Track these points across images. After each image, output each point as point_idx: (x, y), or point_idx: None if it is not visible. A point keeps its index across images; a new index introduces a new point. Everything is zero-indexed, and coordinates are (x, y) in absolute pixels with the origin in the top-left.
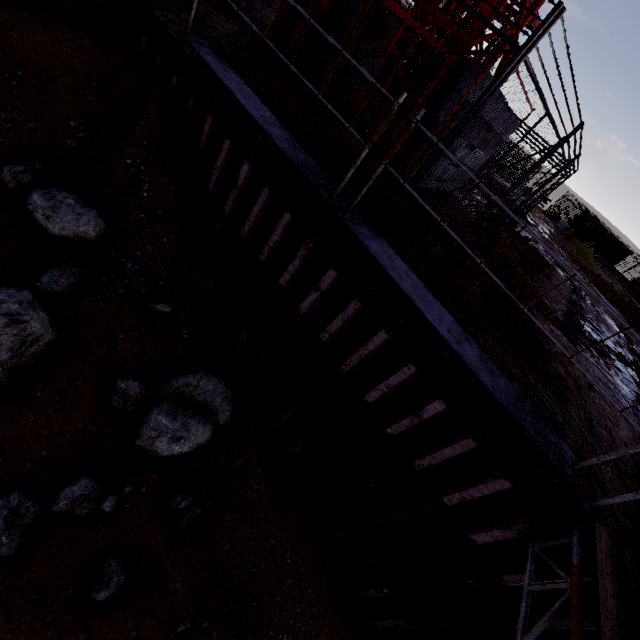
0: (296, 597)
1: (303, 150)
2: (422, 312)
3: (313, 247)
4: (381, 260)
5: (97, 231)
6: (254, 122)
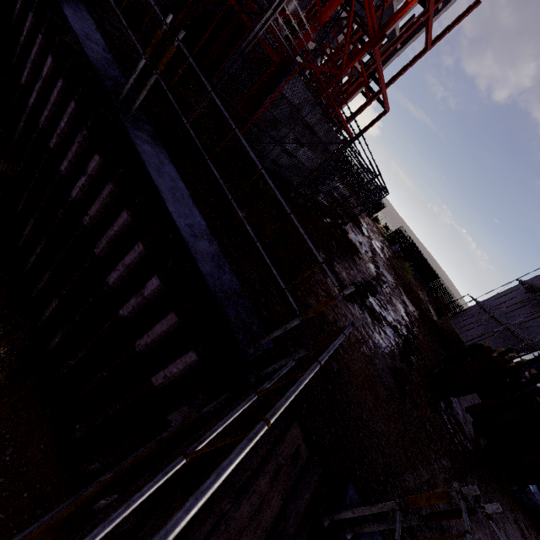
0: (3, 500)
1: (120, 71)
2: (165, 202)
3: (87, 134)
4: (146, 157)
5: None
6: (72, 30)
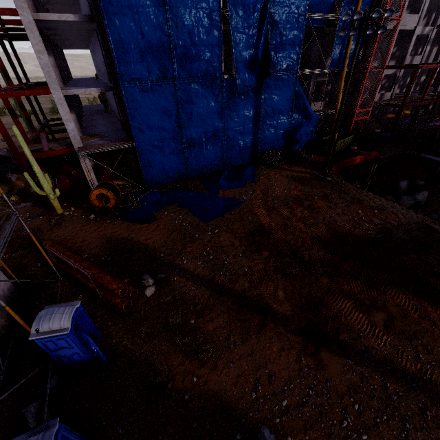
0: None
1: None
2: None
3: None
4: None
5: (424, 183)
6: None
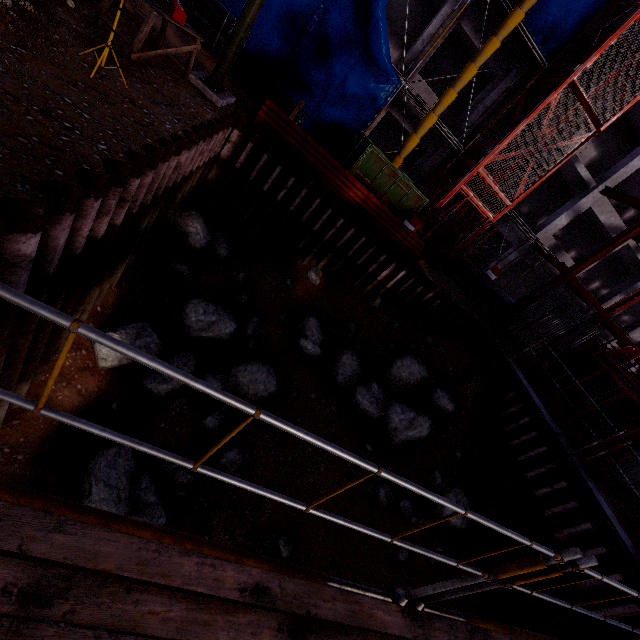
0: None
1: (555, 425)
2: (615, 526)
3: (555, 467)
4: (593, 491)
5: (451, 410)
6: (535, 404)
